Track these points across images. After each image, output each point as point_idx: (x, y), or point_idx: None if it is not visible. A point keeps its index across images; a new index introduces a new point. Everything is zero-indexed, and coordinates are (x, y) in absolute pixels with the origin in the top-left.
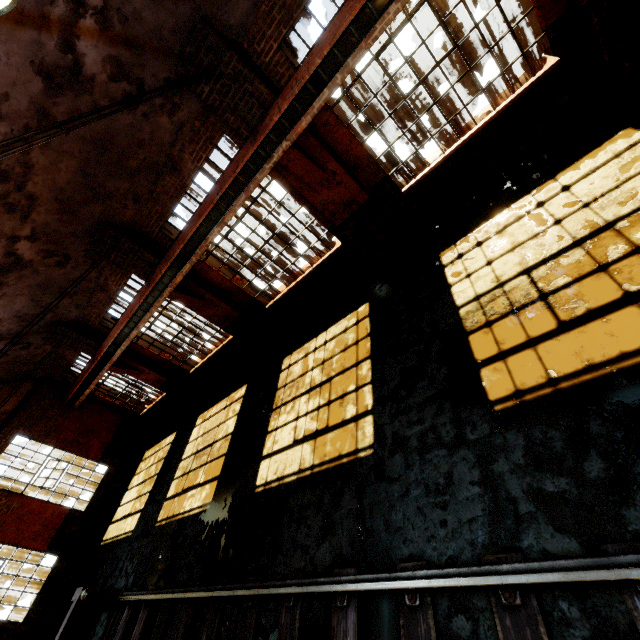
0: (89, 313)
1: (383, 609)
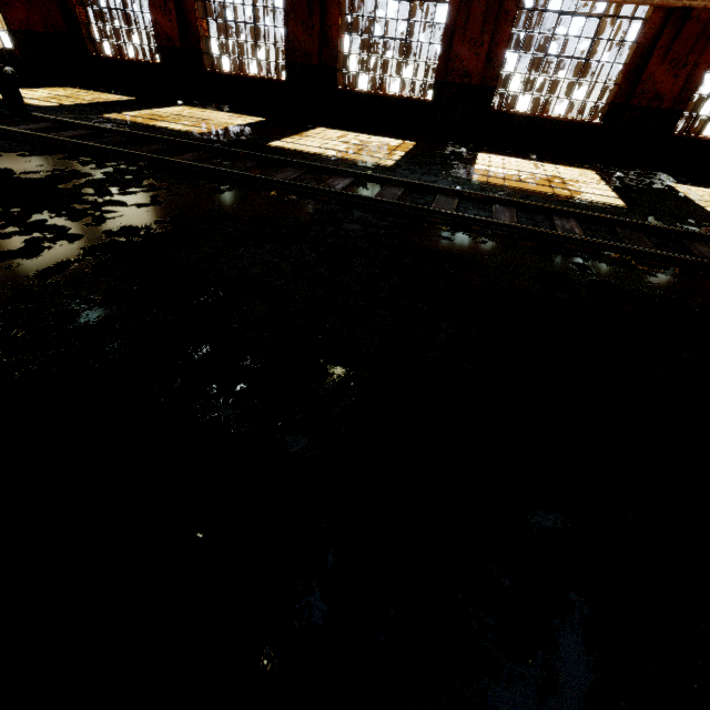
0: None
1: (371, 186)
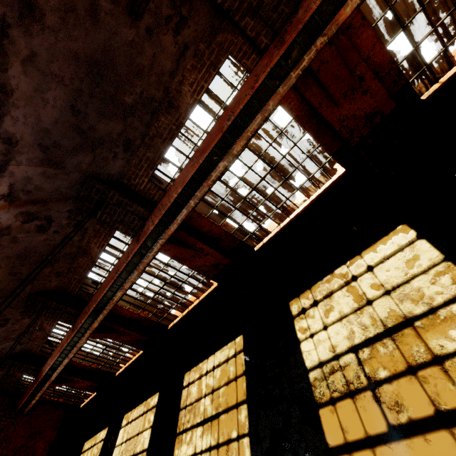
0: (31, 345)
1: None
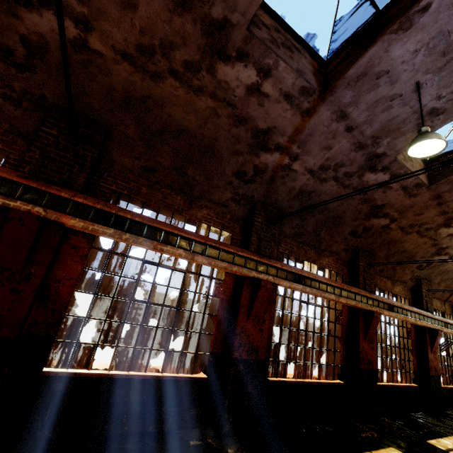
0: None
1: None
